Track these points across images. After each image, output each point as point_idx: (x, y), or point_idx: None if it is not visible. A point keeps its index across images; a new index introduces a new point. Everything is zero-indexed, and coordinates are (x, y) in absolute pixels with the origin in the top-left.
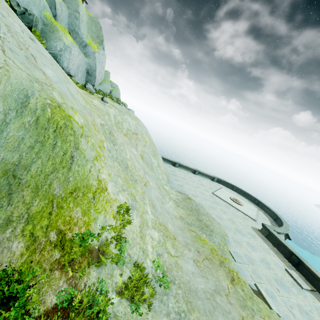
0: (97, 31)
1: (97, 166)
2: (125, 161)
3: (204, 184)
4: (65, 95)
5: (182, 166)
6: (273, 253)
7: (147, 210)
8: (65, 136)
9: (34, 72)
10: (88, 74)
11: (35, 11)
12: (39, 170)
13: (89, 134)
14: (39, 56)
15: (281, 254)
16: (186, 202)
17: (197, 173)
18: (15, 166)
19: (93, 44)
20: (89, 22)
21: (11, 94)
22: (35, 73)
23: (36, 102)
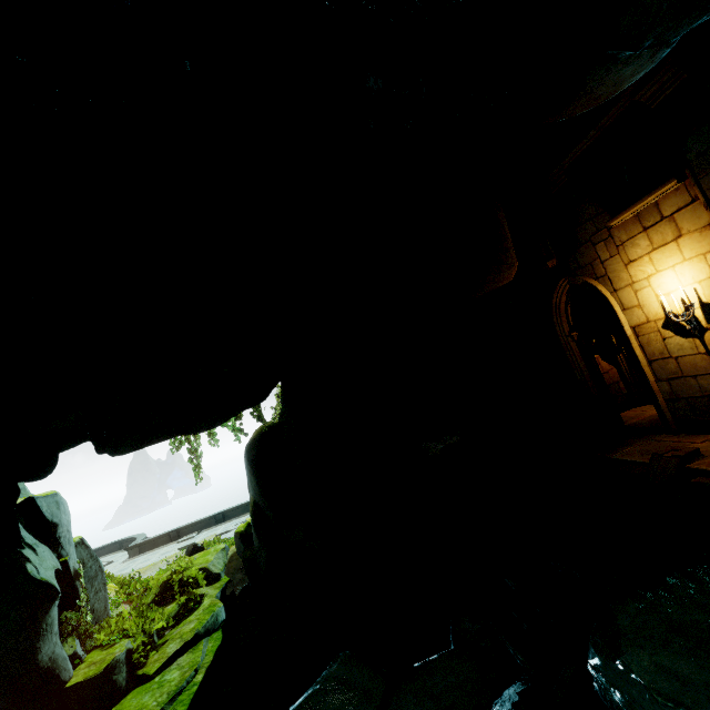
0: None
1: None
2: None
3: None
4: None
5: None
6: (160, 549)
7: None
8: None
9: None
10: None
11: None
12: None
13: None
14: None
15: (164, 545)
16: None
17: None
18: None
19: None
20: None
21: None
22: None
23: None
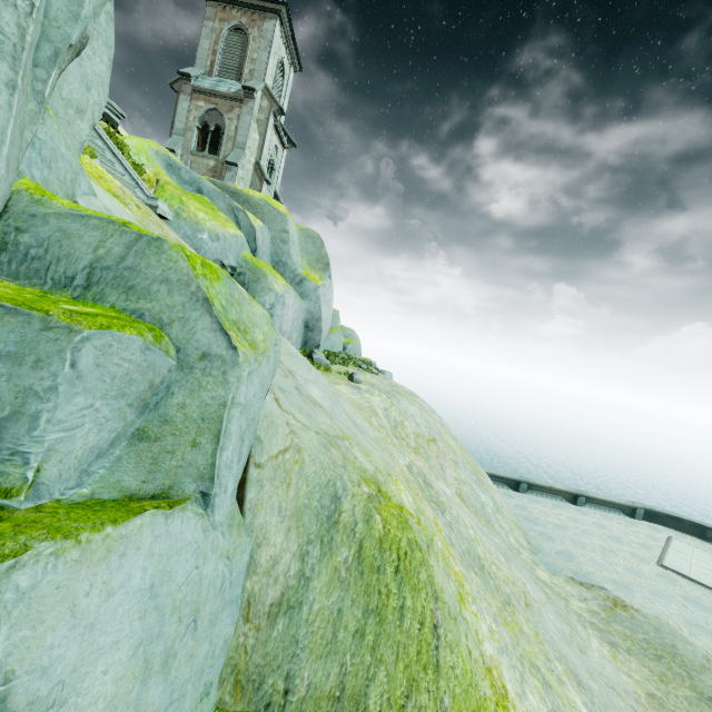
0: (316, 251)
1: (470, 621)
2: (472, 548)
3: (619, 536)
4: (356, 439)
5: (536, 487)
6: None
7: (577, 705)
8: (415, 575)
9: (317, 419)
10: (307, 329)
11: (232, 257)
12: (385, 699)
13: (430, 530)
14: (294, 365)
15: None
16: (621, 623)
17: (583, 502)
18: (335, 704)
19: (313, 274)
20: (303, 240)
21: (309, 503)
22: (318, 420)
23: (353, 506)
